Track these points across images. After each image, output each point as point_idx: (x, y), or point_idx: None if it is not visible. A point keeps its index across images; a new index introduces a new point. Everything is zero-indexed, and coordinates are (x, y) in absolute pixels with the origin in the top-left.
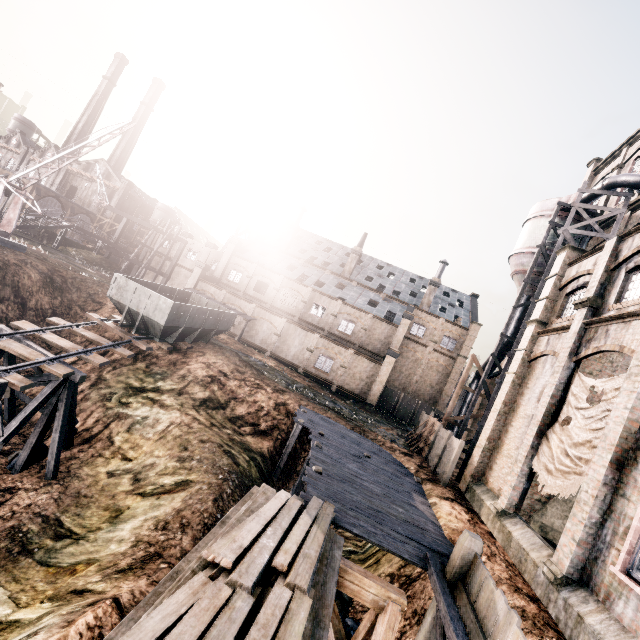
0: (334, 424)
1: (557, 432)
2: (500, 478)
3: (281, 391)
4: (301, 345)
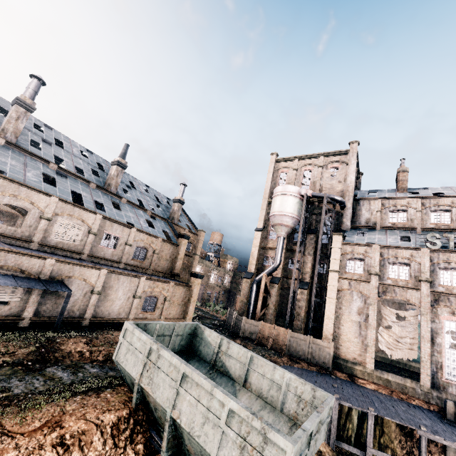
0: None
1: (384, 331)
2: (351, 353)
3: None
4: (126, 294)
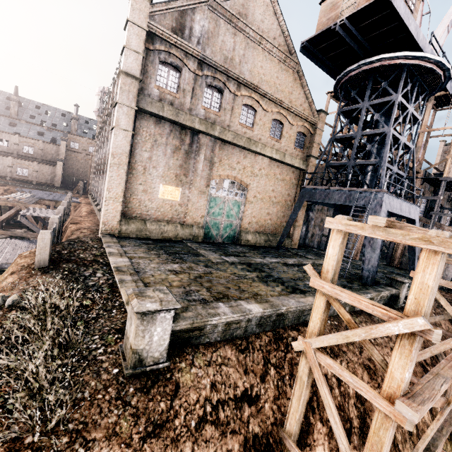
0: (36, 191)
1: None
2: None
3: (4, 185)
4: (2, 165)
